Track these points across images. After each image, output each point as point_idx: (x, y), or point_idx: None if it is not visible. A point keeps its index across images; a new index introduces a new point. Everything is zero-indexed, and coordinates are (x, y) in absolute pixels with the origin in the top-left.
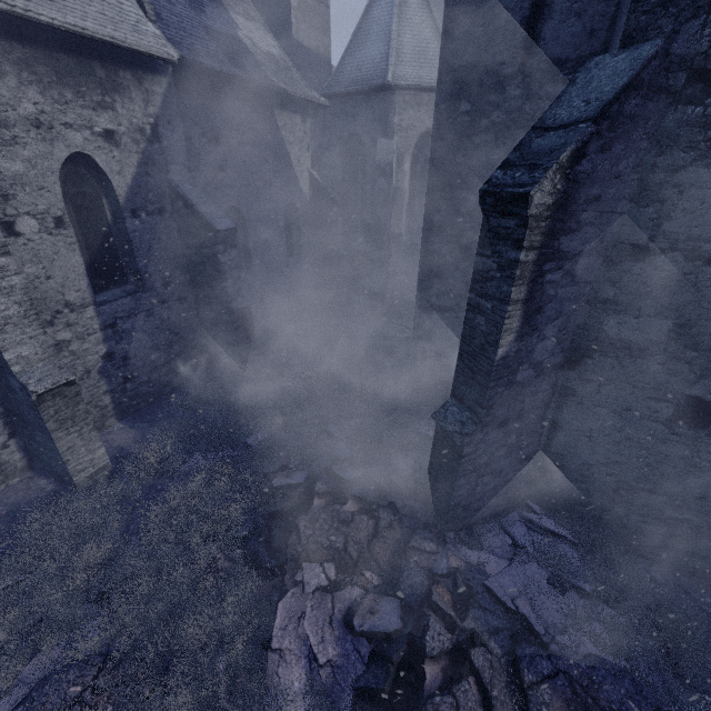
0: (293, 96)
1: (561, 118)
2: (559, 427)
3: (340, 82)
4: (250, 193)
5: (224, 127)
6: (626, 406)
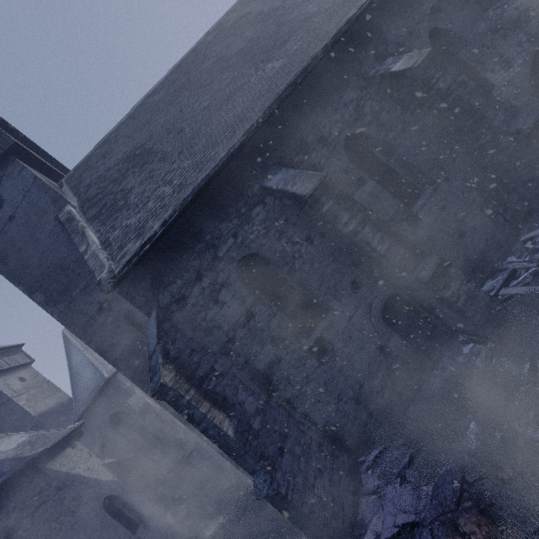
0: (55, 444)
1: (152, 349)
2: (307, 414)
3: (81, 405)
4: (65, 535)
5: (10, 521)
6: (305, 376)
